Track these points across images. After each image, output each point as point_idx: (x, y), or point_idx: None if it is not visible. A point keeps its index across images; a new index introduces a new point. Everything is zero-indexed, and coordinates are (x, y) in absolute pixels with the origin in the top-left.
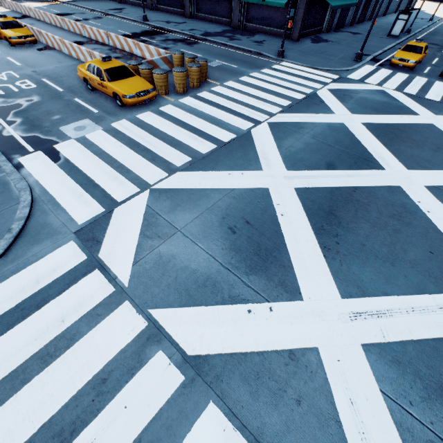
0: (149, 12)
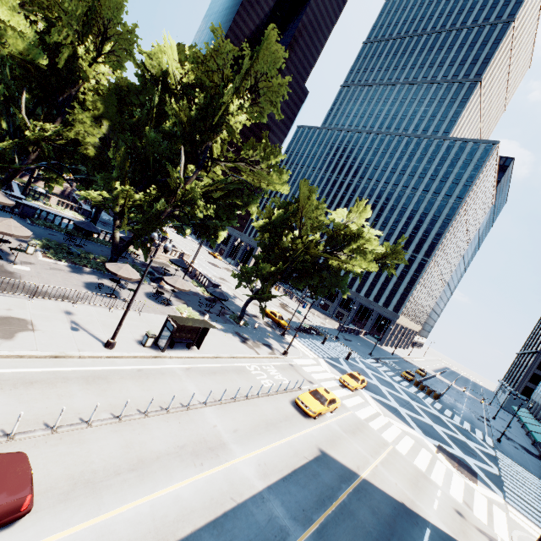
0: (516, 430)
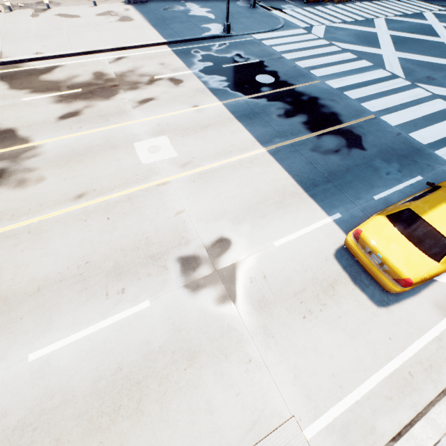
0: None
